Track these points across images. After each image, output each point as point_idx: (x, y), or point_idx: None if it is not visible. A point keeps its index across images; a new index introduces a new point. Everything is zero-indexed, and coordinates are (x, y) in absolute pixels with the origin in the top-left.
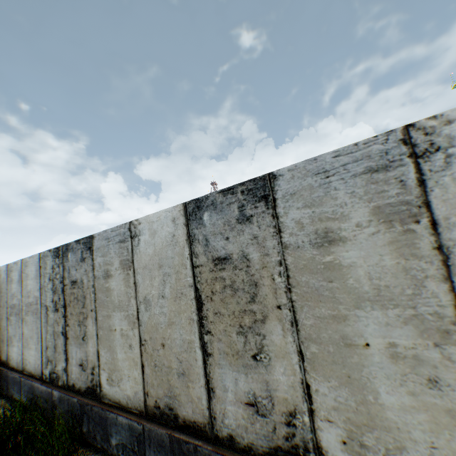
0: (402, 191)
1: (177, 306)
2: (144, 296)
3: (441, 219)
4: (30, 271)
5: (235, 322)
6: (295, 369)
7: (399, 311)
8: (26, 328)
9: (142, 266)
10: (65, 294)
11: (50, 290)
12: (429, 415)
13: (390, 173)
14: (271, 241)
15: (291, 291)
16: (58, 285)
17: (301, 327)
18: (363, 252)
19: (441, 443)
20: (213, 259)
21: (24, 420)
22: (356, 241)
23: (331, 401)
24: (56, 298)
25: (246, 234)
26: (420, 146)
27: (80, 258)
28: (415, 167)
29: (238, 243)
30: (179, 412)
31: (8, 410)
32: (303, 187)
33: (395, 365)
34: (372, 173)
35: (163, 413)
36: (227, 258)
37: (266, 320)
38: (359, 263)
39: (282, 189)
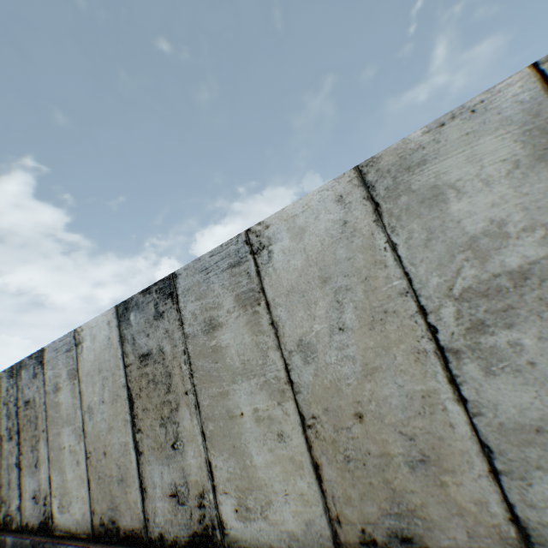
0: (250, 281)
1: (115, 408)
2: (88, 405)
3: (271, 300)
4: None
5: (158, 415)
6: (201, 450)
7: (257, 380)
8: None
9: (86, 373)
10: (20, 418)
11: (5, 416)
12: (282, 465)
13: (242, 267)
14: (178, 333)
15: (193, 376)
16: (13, 408)
17: (202, 408)
18: (233, 334)
19: (290, 489)
20: (139, 357)
21: None
22: (228, 325)
23: (225, 473)
24: (11, 424)
25: (161, 329)
26: (255, 245)
27: (33, 374)
28: (254, 261)
29: (156, 338)
30: (121, 523)
31: None
32: (194, 283)
33: (259, 428)
34: (232, 268)
35: (108, 529)
36: (149, 354)
37: (179, 407)
38: (232, 344)
39: (181, 286)
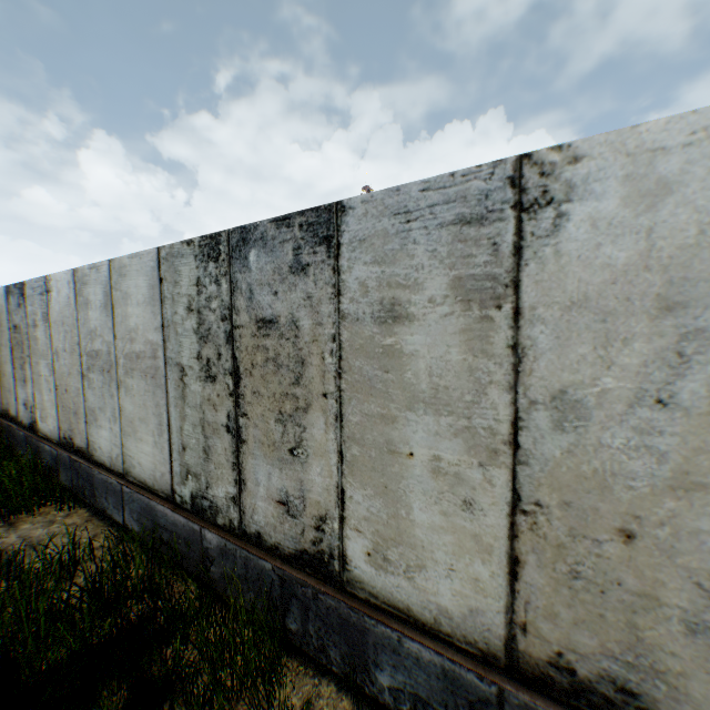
0: None
1: None
2: (555, 389)
3: None
4: (131, 286)
5: None
6: None
7: None
8: (126, 401)
9: (561, 299)
10: (236, 347)
11: (189, 332)
12: None
13: None
14: None
15: None
16: (214, 324)
17: None
18: None
19: None
20: None
21: (150, 575)
22: None
23: None
24: (208, 351)
25: None
26: None
27: (287, 264)
28: None
29: None
30: None
31: (100, 535)
32: None
33: None
34: None
35: (586, 690)
36: None
37: None
38: None
39: None
